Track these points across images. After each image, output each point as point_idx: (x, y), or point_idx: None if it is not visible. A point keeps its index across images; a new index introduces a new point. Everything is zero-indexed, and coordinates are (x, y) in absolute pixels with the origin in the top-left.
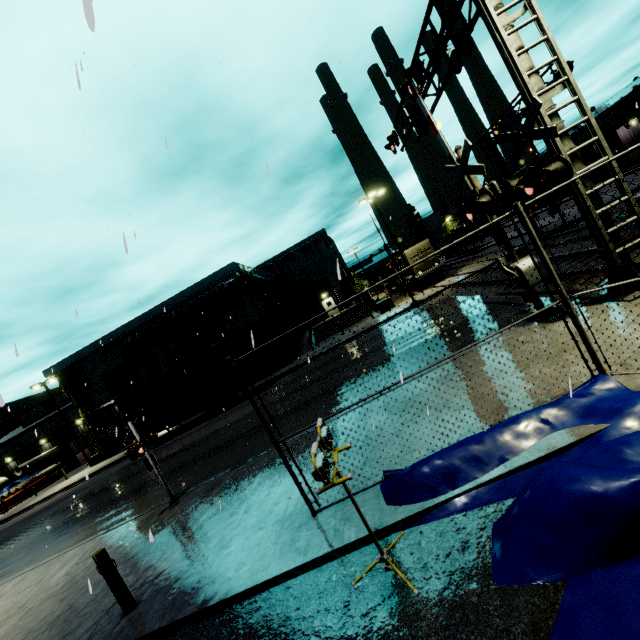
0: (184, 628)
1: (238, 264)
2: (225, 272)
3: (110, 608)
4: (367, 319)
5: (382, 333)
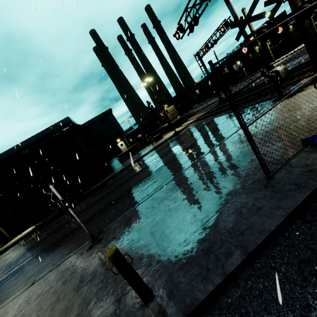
0: (239, 276)
1: (71, 118)
2: (63, 123)
3: (115, 311)
4: (148, 146)
5: (168, 145)
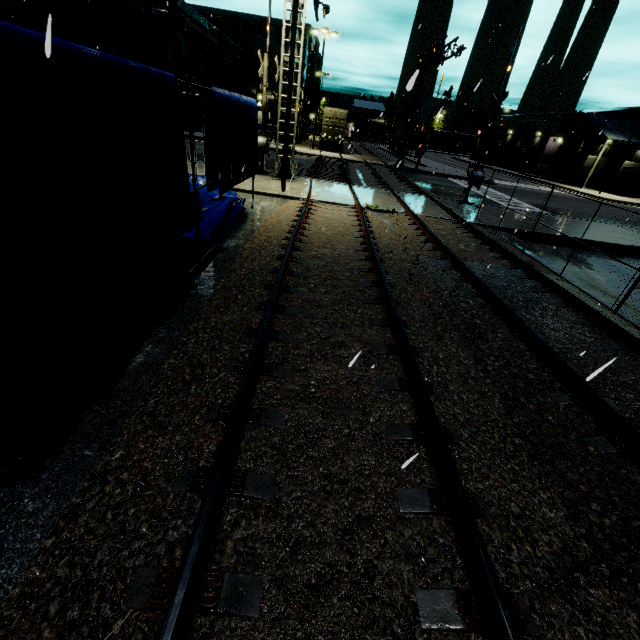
0: None
1: None
2: None
3: None
4: None
5: None
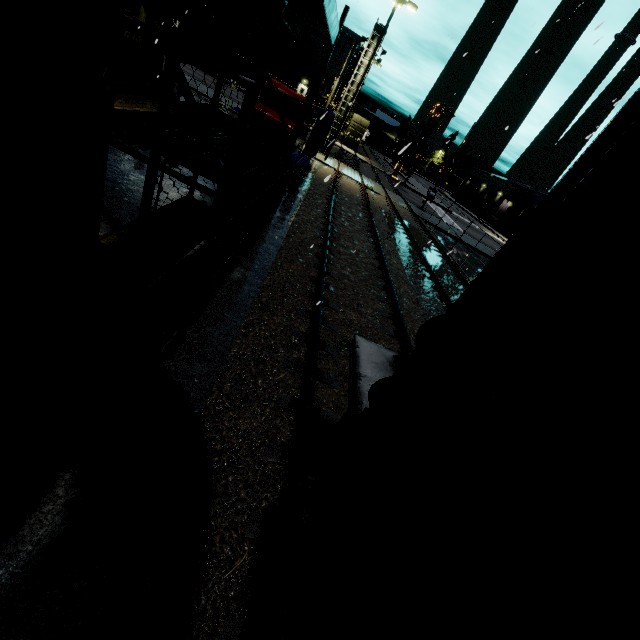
0: None
1: None
2: None
3: None
4: None
5: None
